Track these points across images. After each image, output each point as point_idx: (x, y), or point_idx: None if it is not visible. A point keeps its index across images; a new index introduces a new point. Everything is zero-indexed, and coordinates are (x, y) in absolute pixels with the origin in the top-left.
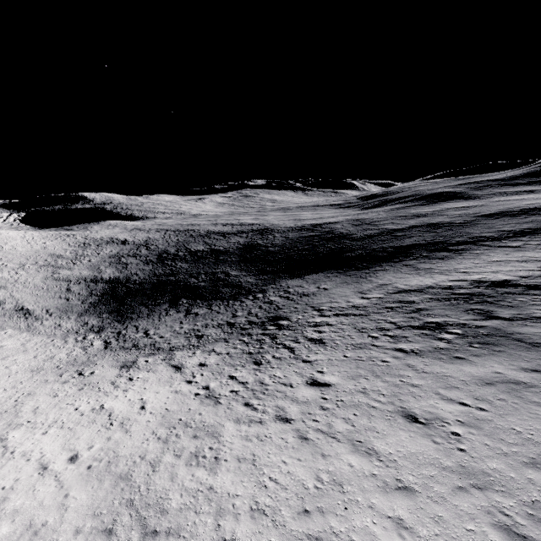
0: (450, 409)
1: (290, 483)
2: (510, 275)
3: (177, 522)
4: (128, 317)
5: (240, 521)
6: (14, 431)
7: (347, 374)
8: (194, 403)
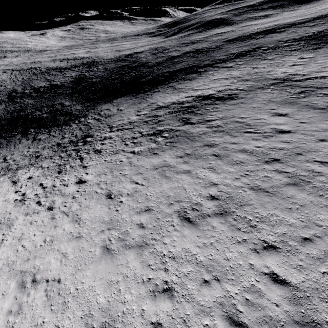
0: (129, 187)
1: (30, 246)
2: (214, 91)
3: None
4: None
5: None
6: None
7: (98, 173)
8: (11, 207)
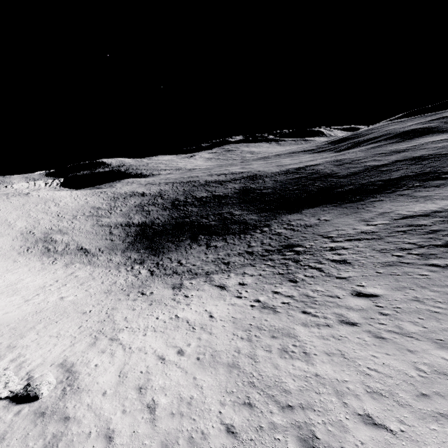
0: None
1: (391, 372)
2: None
3: (305, 400)
4: (161, 251)
5: (363, 401)
6: (121, 334)
7: (390, 287)
8: (255, 312)
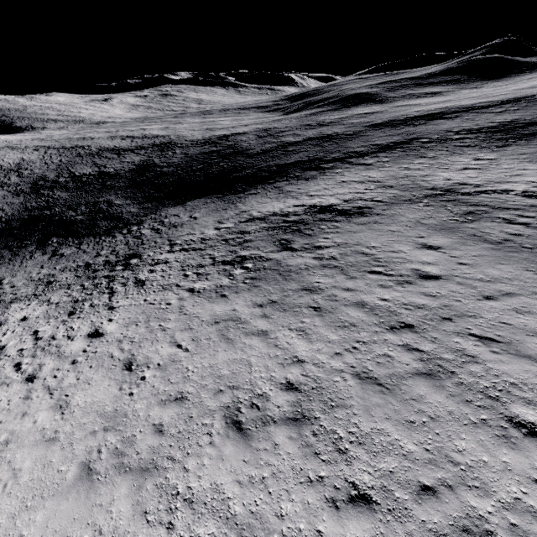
0: (165, 353)
1: None
2: (338, 199)
3: None
4: None
5: None
6: None
7: (127, 322)
8: None
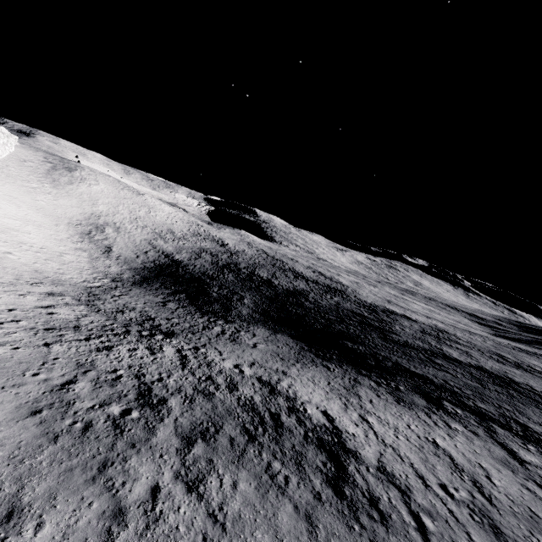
0: None
1: None
2: (378, 456)
3: None
4: (142, 284)
5: None
6: None
7: (2, 357)
8: None
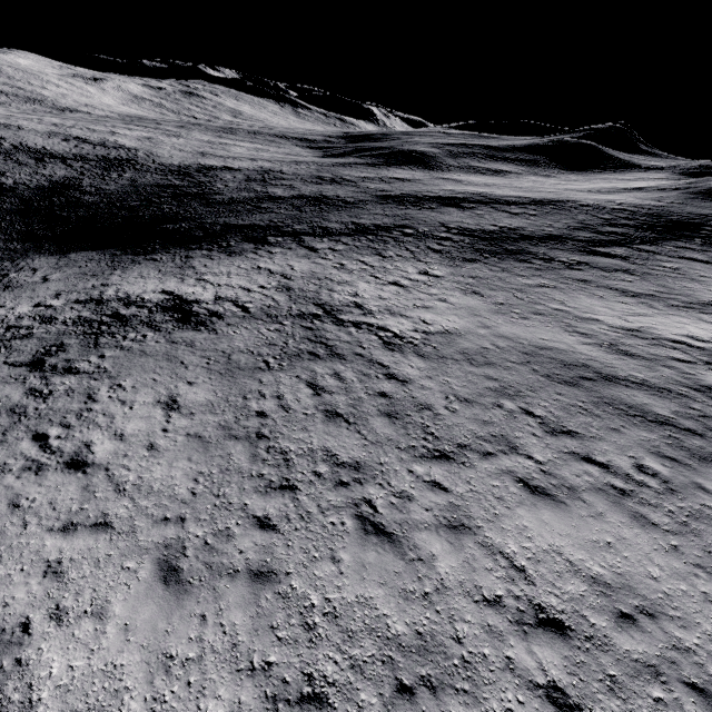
0: None
1: None
2: (215, 294)
3: None
4: None
5: None
6: None
7: None
8: None
